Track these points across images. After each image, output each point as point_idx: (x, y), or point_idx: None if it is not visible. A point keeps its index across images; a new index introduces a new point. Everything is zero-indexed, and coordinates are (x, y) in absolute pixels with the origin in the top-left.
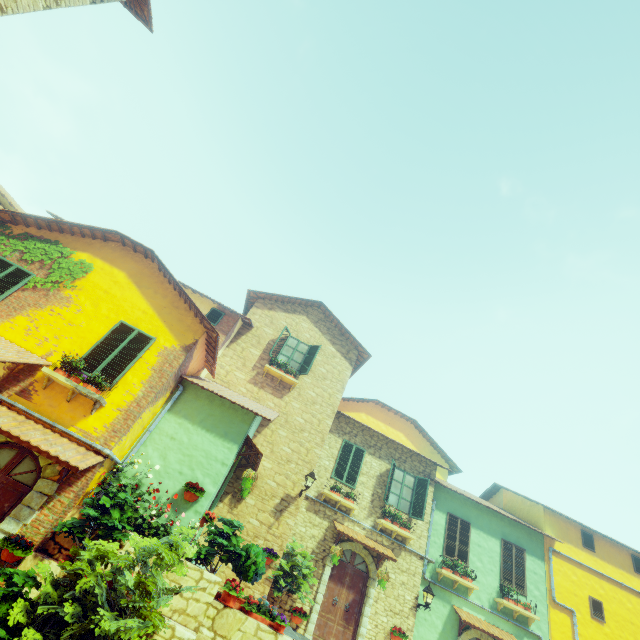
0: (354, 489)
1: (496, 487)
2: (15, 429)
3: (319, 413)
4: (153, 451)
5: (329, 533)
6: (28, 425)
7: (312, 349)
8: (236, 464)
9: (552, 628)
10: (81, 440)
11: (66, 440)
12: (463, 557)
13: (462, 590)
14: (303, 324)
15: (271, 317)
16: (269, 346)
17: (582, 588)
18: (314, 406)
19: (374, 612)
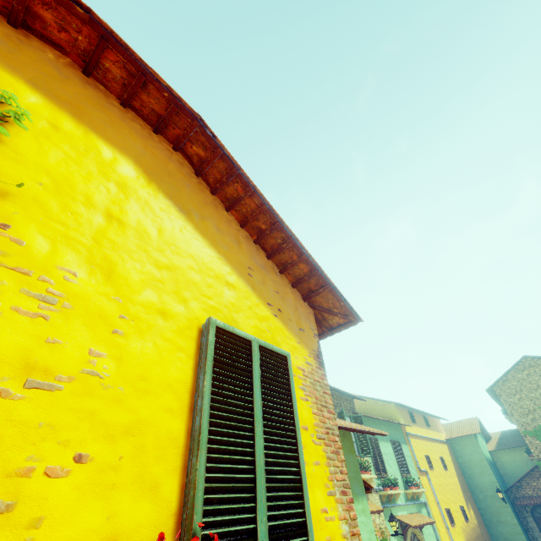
0: None
1: None
2: None
3: None
4: None
5: None
6: None
7: None
8: None
9: (425, 491)
10: None
11: None
12: (384, 470)
13: (393, 499)
14: None
15: None
16: None
17: (421, 452)
18: None
19: None
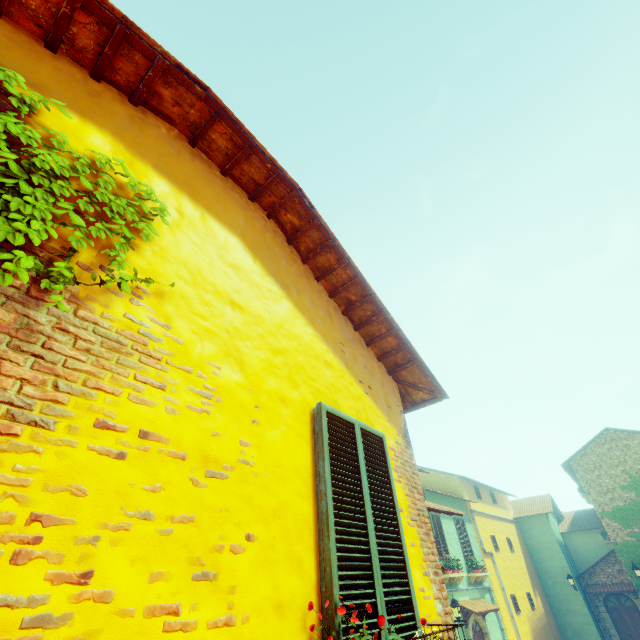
0: None
1: None
2: None
3: None
4: None
5: None
6: None
7: None
8: None
9: (490, 575)
10: None
11: None
12: (445, 551)
13: (454, 582)
14: None
15: None
16: None
17: (487, 531)
18: None
19: None
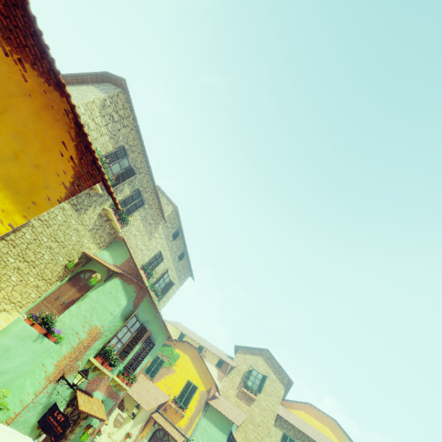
0: None
1: None
2: (164, 426)
3: (267, 416)
4: (199, 434)
5: None
6: (166, 423)
7: (263, 377)
8: (230, 441)
9: None
10: (179, 430)
11: (175, 429)
12: None
13: None
14: (260, 361)
15: (245, 358)
16: (244, 375)
17: None
18: (265, 411)
19: None
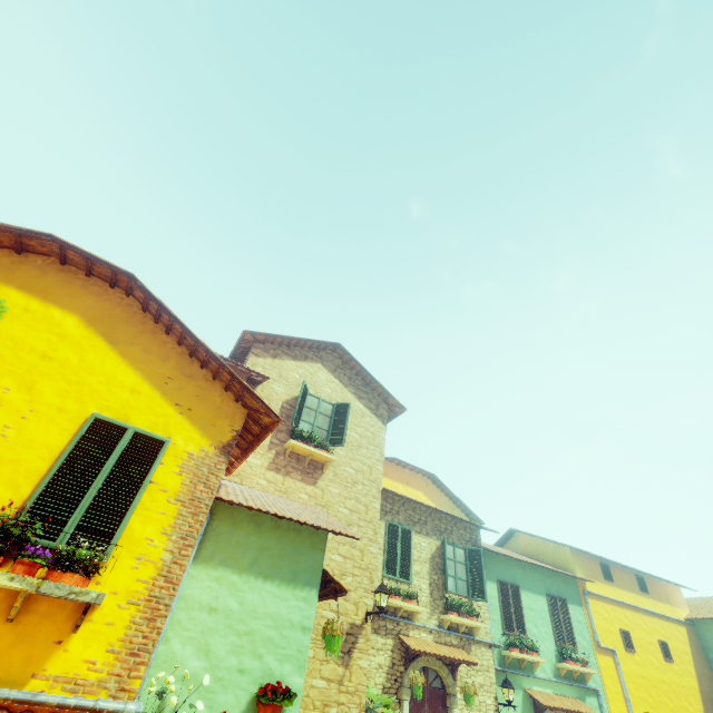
0: (410, 584)
1: (511, 532)
2: None
3: (364, 496)
4: (183, 646)
5: (396, 654)
6: None
7: (340, 409)
8: None
9: (603, 676)
10: (66, 706)
11: None
12: (521, 628)
13: (528, 667)
14: (319, 375)
15: (278, 368)
16: (284, 411)
17: (613, 623)
18: (356, 487)
19: None
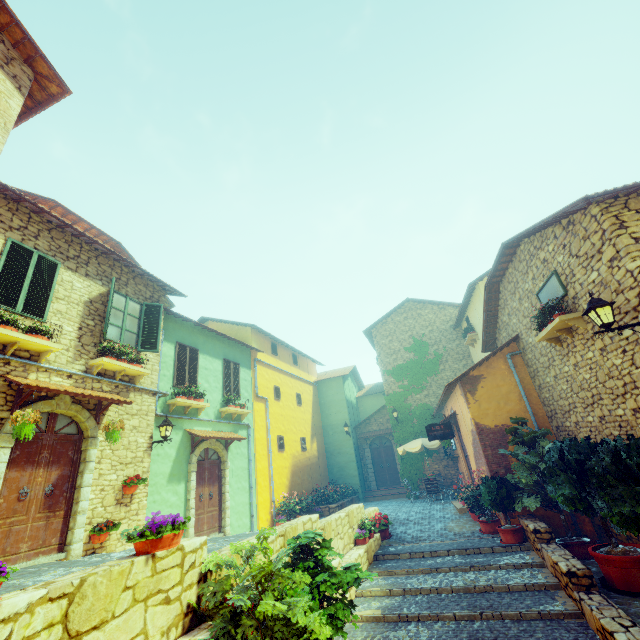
0: (44, 322)
1: (203, 321)
2: None
3: None
4: None
5: None
6: None
7: None
8: None
9: (256, 416)
10: None
11: None
12: (193, 383)
13: (193, 413)
14: None
15: None
16: None
17: (271, 382)
18: None
19: (98, 476)
